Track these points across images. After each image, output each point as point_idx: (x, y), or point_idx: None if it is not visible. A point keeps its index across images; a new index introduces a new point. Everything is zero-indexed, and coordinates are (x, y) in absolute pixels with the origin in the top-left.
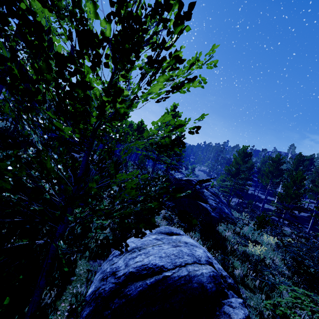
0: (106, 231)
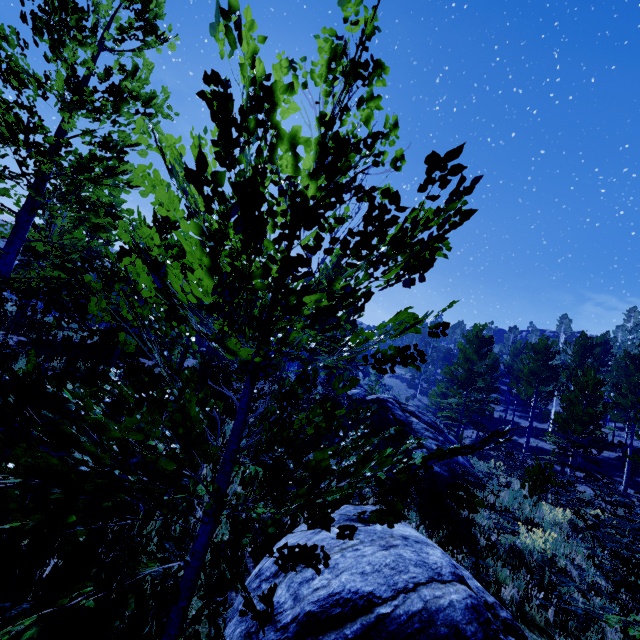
0: None
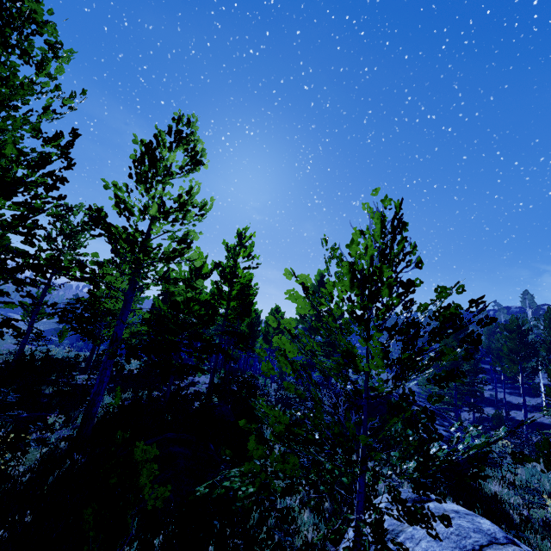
0: (305, 516)
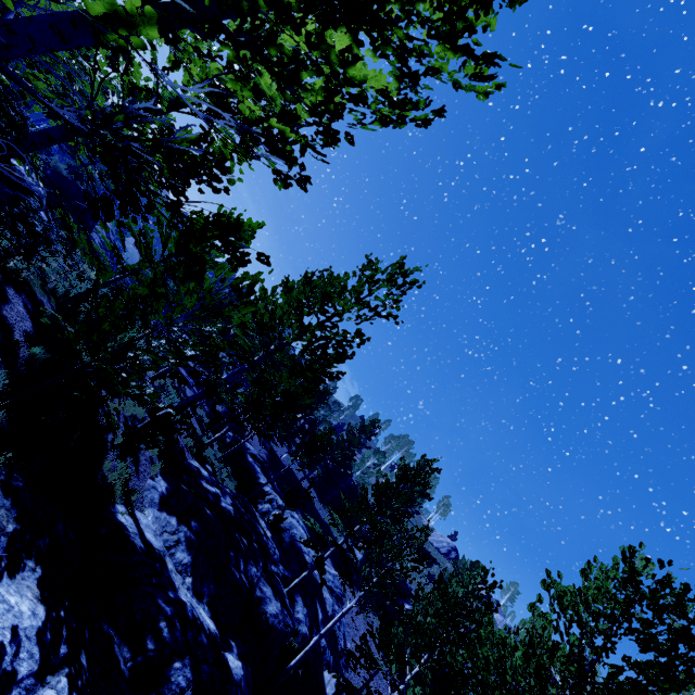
0: None
